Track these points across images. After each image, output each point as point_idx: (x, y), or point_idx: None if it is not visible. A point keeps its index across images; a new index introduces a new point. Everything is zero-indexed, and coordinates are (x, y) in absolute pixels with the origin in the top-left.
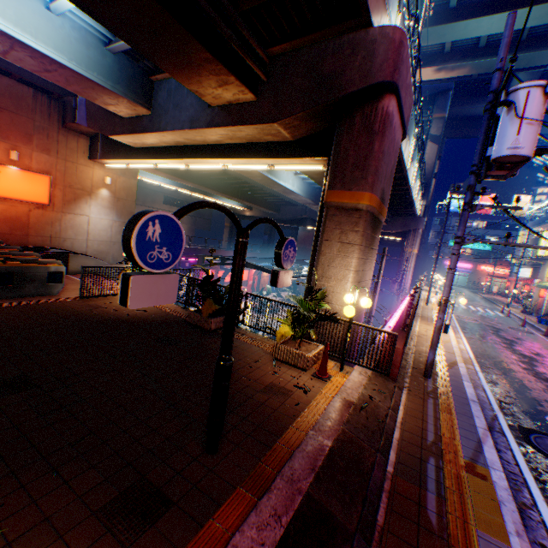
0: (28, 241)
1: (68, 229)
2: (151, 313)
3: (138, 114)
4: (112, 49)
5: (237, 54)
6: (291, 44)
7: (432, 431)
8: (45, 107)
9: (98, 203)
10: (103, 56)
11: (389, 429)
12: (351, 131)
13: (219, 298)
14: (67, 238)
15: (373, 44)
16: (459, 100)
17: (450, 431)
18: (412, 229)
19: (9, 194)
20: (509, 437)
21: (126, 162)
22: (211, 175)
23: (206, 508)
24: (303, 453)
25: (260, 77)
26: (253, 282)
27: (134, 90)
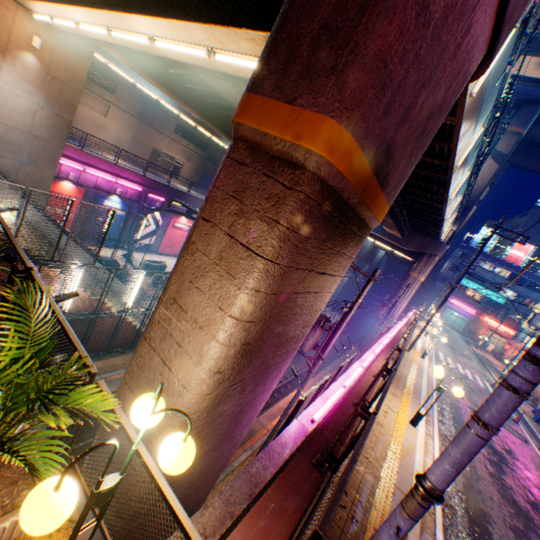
0: None
1: None
2: None
3: None
4: None
5: None
6: None
7: None
8: None
9: (16, 71)
10: None
11: None
12: None
13: None
14: None
15: None
16: None
17: None
18: (428, 254)
19: None
20: None
21: (45, 9)
22: (217, 108)
23: None
24: None
25: None
26: None
27: None
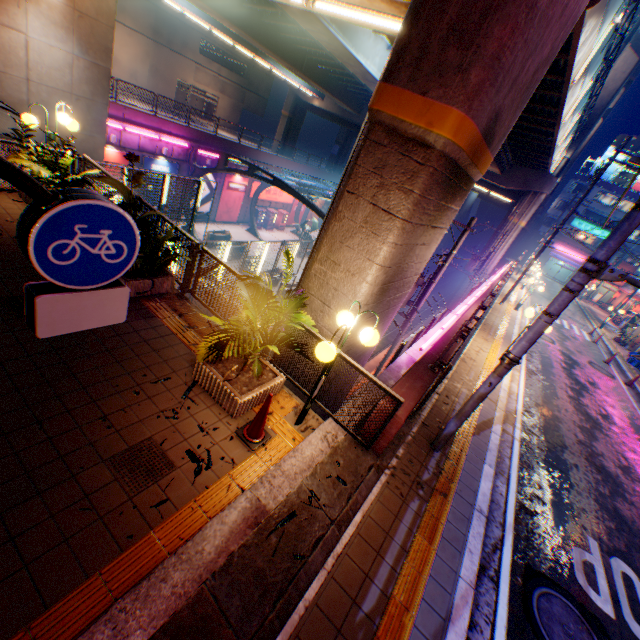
0: None
1: None
2: None
3: None
4: None
5: None
6: None
7: (380, 586)
8: None
9: (42, 12)
10: None
11: (305, 576)
12: None
13: None
14: None
15: None
16: None
17: (412, 587)
18: (532, 192)
19: None
20: (503, 594)
21: None
22: (262, 16)
23: None
24: None
25: None
26: (298, 210)
27: None
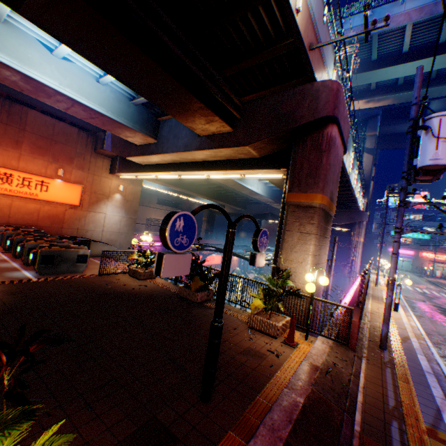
0: (62, 231)
1: (90, 223)
2: (150, 288)
3: (147, 142)
4: (135, 102)
5: (220, 102)
6: (258, 94)
7: (393, 397)
8: (84, 140)
9: (113, 204)
10: (128, 107)
11: (352, 392)
12: (304, 150)
13: (204, 276)
14: (88, 230)
15: (317, 92)
16: (386, 122)
17: (409, 398)
18: (357, 222)
19: (54, 199)
20: None
21: (135, 174)
22: (194, 182)
23: (205, 445)
24: (280, 406)
25: (236, 116)
26: None
27: (147, 127)
